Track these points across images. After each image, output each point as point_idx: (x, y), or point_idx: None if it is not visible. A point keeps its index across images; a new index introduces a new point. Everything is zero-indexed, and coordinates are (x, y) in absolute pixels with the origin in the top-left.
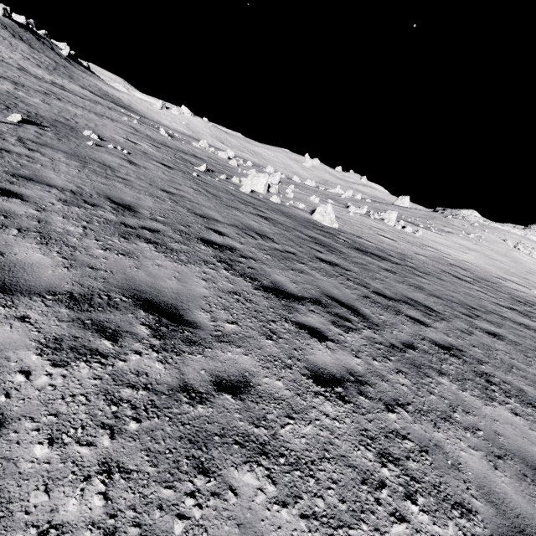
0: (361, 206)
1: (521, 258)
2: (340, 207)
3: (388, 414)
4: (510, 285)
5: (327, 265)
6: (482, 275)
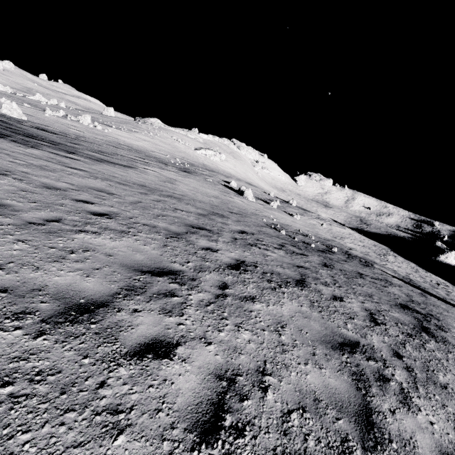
0: (58, 110)
1: (179, 146)
2: (37, 110)
3: (15, 144)
4: (154, 153)
5: (5, 127)
6: (139, 149)
